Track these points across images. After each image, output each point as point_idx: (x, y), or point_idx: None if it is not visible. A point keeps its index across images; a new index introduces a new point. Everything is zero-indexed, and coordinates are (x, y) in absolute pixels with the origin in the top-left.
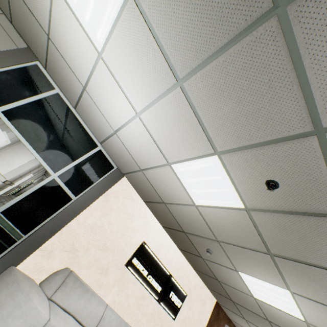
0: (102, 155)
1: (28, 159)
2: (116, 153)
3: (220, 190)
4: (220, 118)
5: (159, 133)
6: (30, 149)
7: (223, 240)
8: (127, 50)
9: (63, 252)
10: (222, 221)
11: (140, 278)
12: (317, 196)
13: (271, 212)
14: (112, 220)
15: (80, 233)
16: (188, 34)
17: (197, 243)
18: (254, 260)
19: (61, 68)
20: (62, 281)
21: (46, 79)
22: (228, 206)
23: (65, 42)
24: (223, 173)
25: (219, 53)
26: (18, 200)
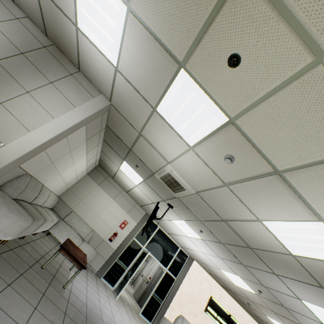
0: (181, 251)
1: None
2: (190, 253)
3: (243, 285)
4: (236, 270)
5: (214, 261)
6: (156, 260)
7: (252, 301)
8: (199, 243)
9: (177, 307)
10: (249, 294)
11: (213, 318)
12: (273, 298)
13: (264, 298)
14: (193, 286)
15: (182, 296)
16: (221, 254)
17: (241, 298)
18: (269, 312)
19: (164, 225)
20: (181, 322)
21: (154, 223)
22: (249, 290)
23: (170, 225)
24: (242, 281)
25: (231, 260)
26: (157, 285)
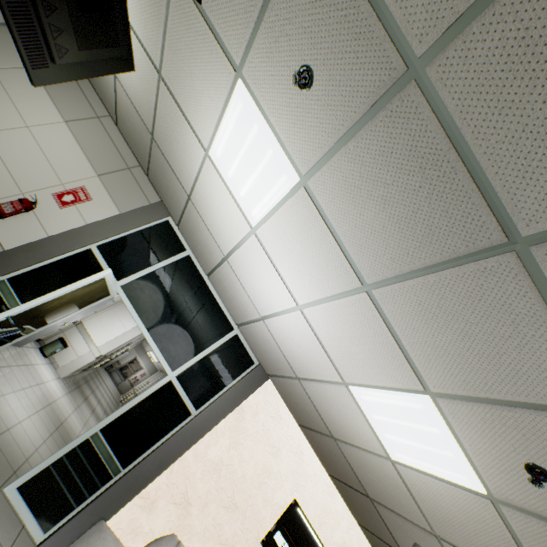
0: (238, 342)
1: (132, 325)
2: (259, 344)
3: (437, 450)
4: (432, 348)
5: (331, 339)
6: (147, 336)
7: (446, 538)
8: (291, 234)
9: (170, 504)
10: (442, 503)
11: None
12: None
13: (544, 520)
14: (245, 454)
15: (198, 473)
16: (381, 240)
17: (394, 526)
18: None
19: (198, 230)
20: None
21: (176, 238)
22: (454, 481)
23: (210, 207)
24: (441, 425)
25: (428, 270)
26: (122, 412)
